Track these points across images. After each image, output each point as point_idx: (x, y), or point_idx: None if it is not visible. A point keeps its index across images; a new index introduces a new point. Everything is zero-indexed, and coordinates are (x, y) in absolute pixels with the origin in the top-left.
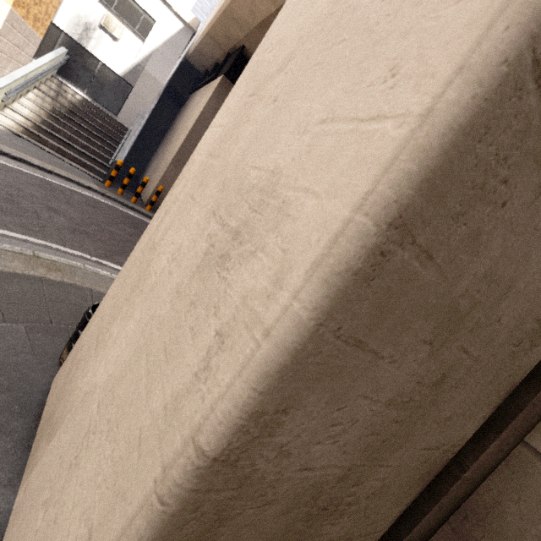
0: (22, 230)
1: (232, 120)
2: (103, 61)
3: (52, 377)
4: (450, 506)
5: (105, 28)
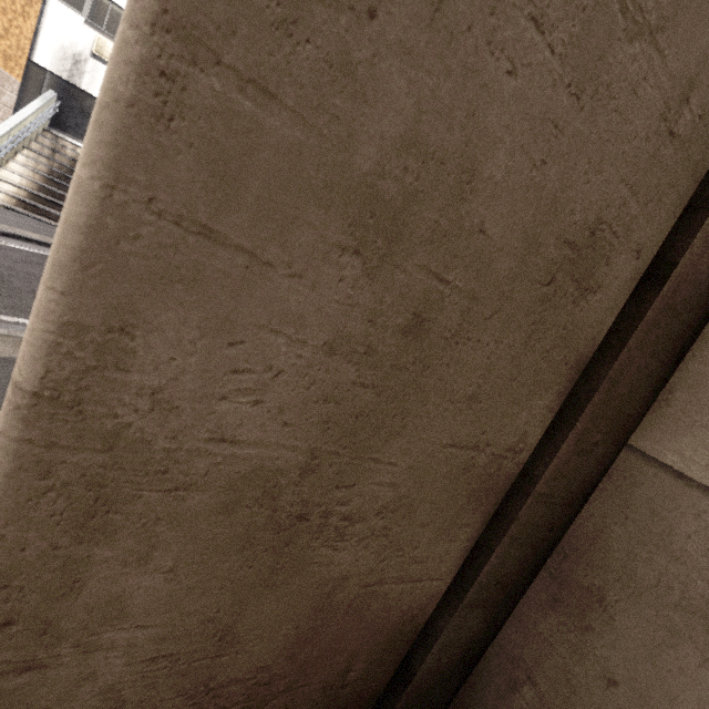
0: (13, 312)
1: None
2: None
3: None
4: (534, 540)
5: (98, 56)
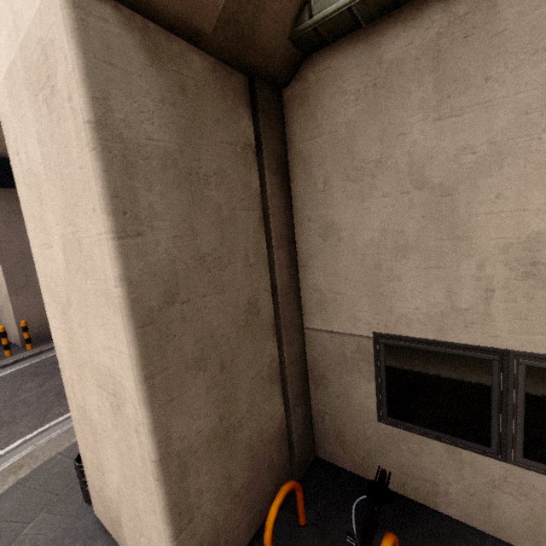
0: None
1: (65, 328)
2: None
3: (92, 513)
4: (298, 376)
5: None
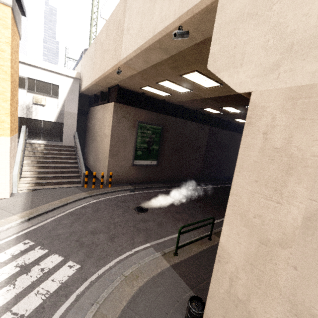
0: (102, 261)
1: (254, 250)
2: (43, 119)
3: None
4: None
5: (36, 103)
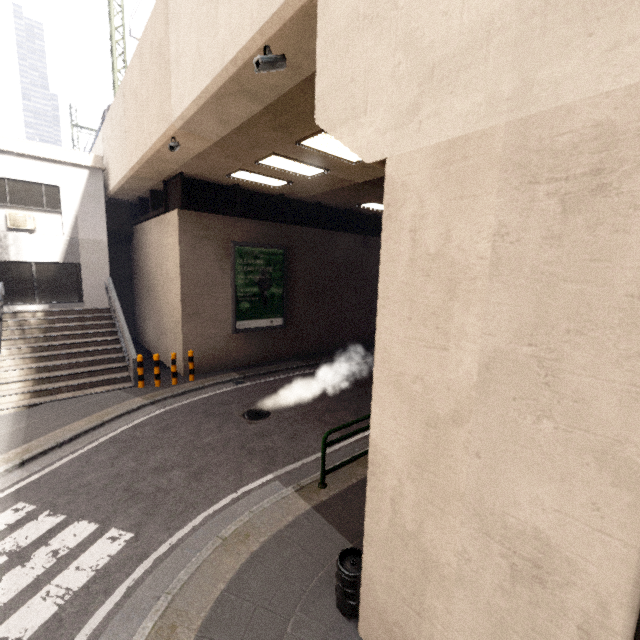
0: (178, 519)
1: (420, 440)
2: (34, 260)
3: (357, 634)
4: None
5: (15, 228)
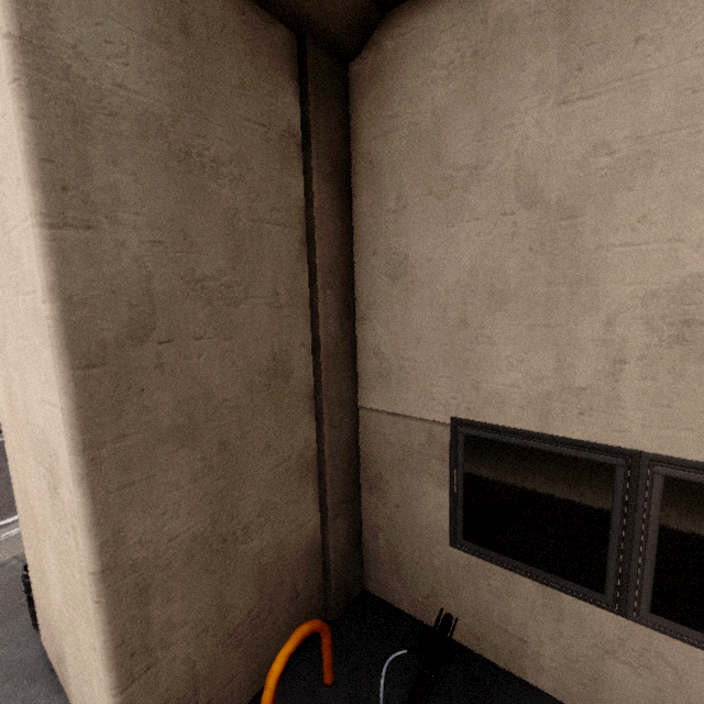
0: None
1: (3, 374)
2: None
3: (40, 643)
4: (343, 473)
5: None
